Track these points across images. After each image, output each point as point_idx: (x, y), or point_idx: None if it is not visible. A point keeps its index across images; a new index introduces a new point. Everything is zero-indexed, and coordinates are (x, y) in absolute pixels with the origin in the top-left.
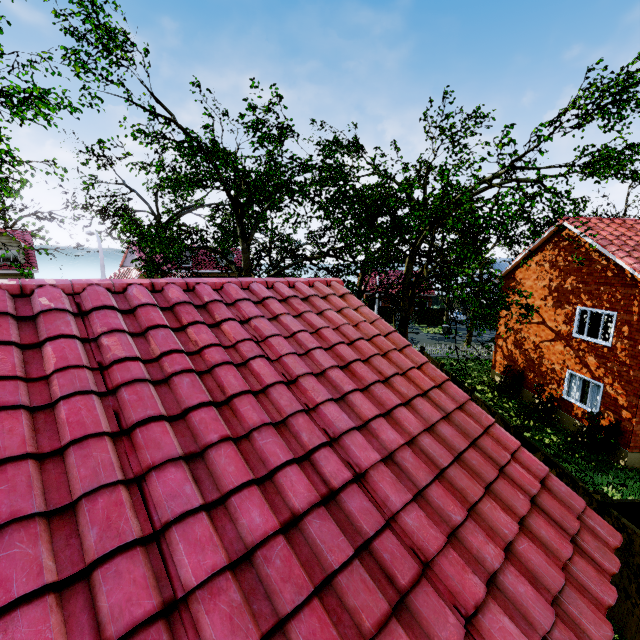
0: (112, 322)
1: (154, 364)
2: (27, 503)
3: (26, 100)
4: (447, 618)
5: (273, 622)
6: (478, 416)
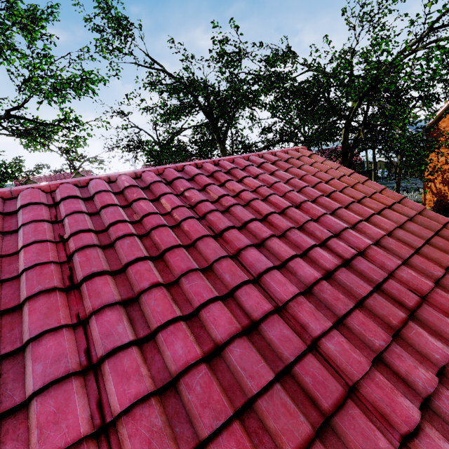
0: (186, 184)
1: (216, 203)
2: (191, 264)
3: (82, 81)
4: (448, 322)
5: (335, 319)
6: (435, 218)
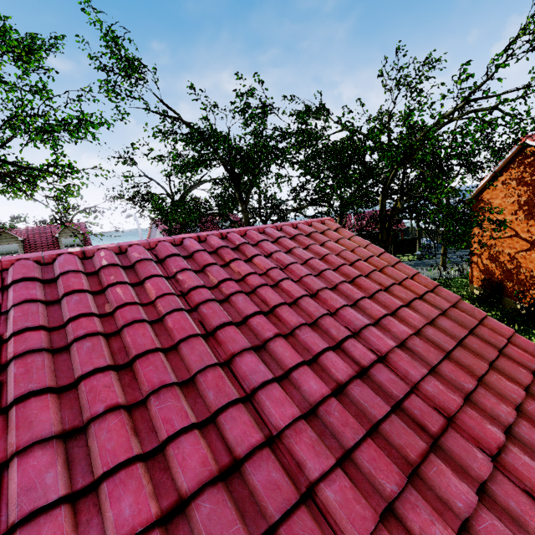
0: (181, 264)
1: (215, 290)
2: (167, 377)
3: (80, 124)
4: (476, 454)
5: (342, 452)
6: (471, 311)
